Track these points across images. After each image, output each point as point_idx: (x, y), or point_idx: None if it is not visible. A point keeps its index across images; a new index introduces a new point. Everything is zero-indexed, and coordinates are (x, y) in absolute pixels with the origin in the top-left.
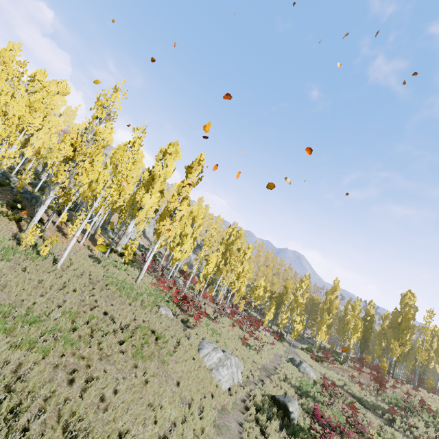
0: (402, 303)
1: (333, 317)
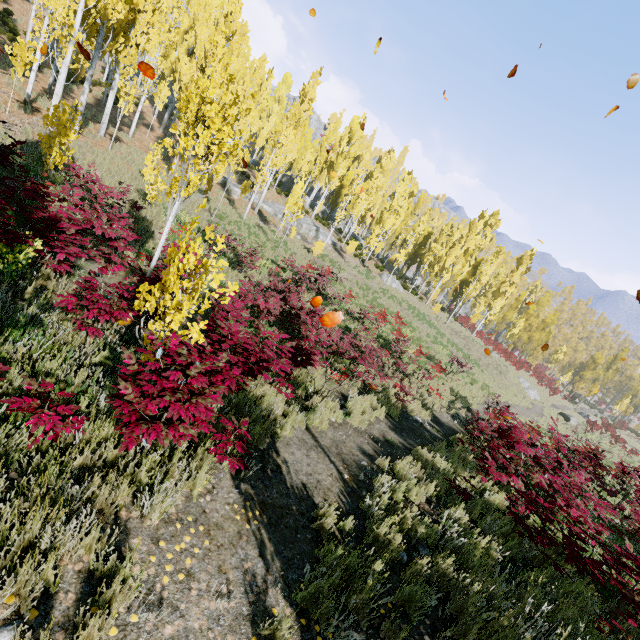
0: None
1: None
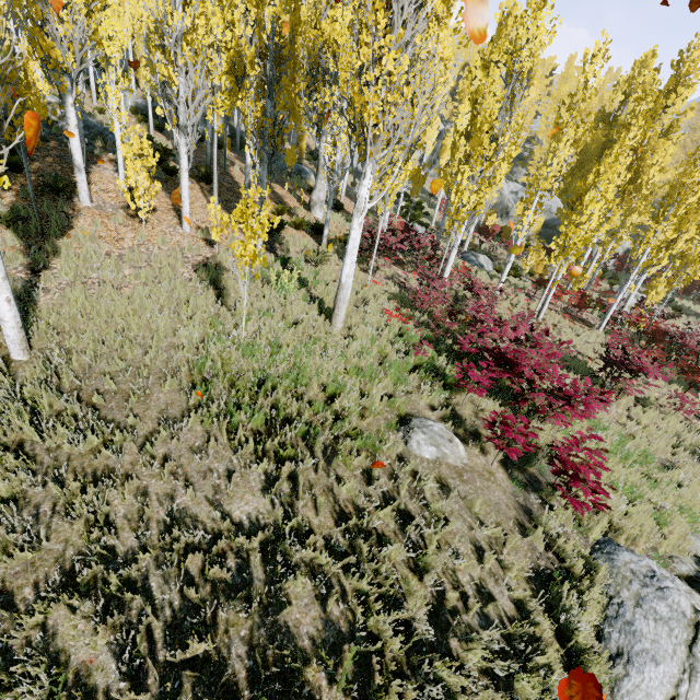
0: None
1: None
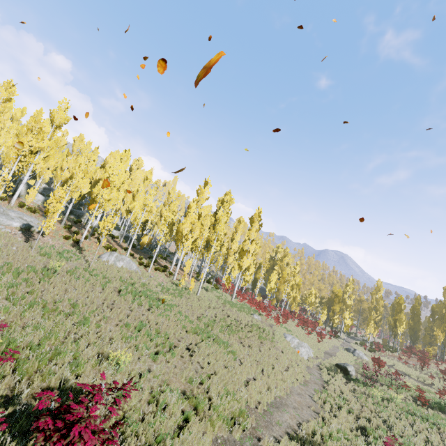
0: (445, 295)
1: (380, 314)
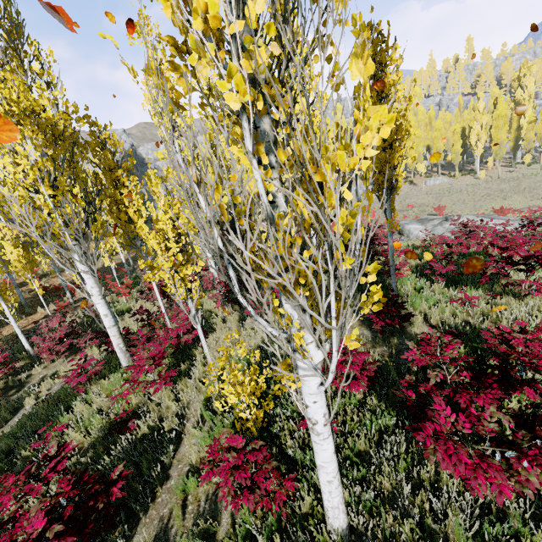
0: None
1: None
